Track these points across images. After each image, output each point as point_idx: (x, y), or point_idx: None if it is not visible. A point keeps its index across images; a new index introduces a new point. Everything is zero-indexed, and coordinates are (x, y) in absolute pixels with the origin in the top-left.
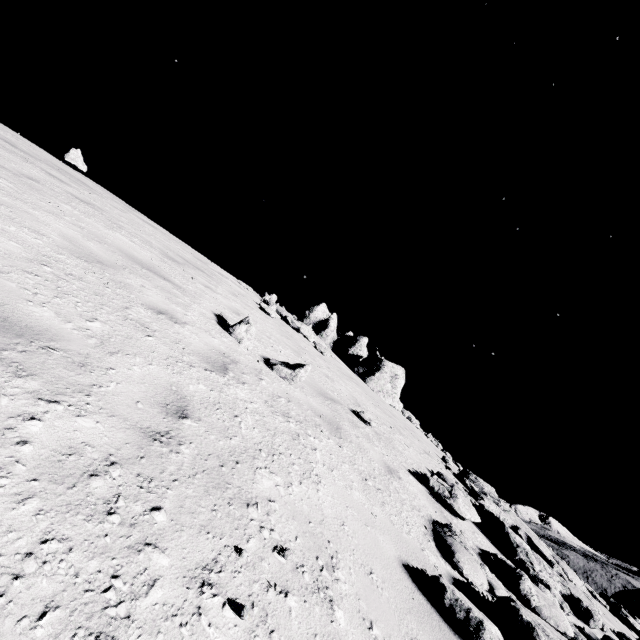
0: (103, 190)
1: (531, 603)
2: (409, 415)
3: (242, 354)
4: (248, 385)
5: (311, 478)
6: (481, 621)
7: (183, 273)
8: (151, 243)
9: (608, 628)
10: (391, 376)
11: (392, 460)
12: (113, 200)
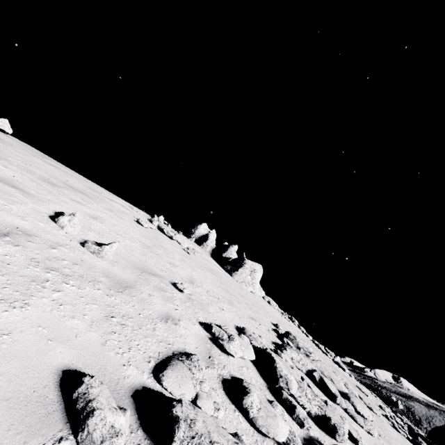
0: (21, 144)
1: (249, 415)
2: (269, 299)
3: (53, 234)
4: (23, 247)
5: (11, 303)
6: (94, 409)
7: (52, 190)
8: (34, 172)
9: (362, 444)
10: (251, 271)
11: (184, 314)
12: (24, 149)
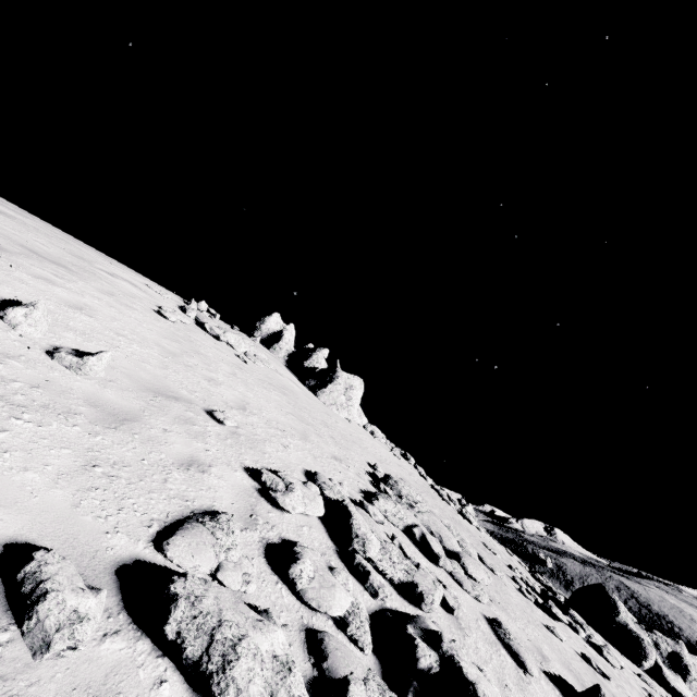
0: None
1: (297, 586)
2: (372, 429)
3: None
4: None
5: None
6: (47, 592)
7: None
8: None
9: (459, 612)
10: (346, 387)
11: (221, 456)
12: None
